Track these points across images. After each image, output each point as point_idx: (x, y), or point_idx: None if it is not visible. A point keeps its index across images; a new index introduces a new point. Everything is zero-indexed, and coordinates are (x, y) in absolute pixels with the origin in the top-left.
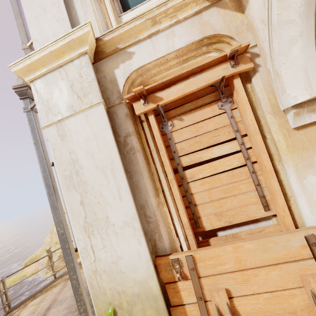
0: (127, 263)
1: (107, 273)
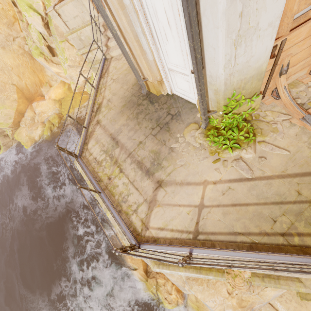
0: (255, 59)
1: (239, 71)
